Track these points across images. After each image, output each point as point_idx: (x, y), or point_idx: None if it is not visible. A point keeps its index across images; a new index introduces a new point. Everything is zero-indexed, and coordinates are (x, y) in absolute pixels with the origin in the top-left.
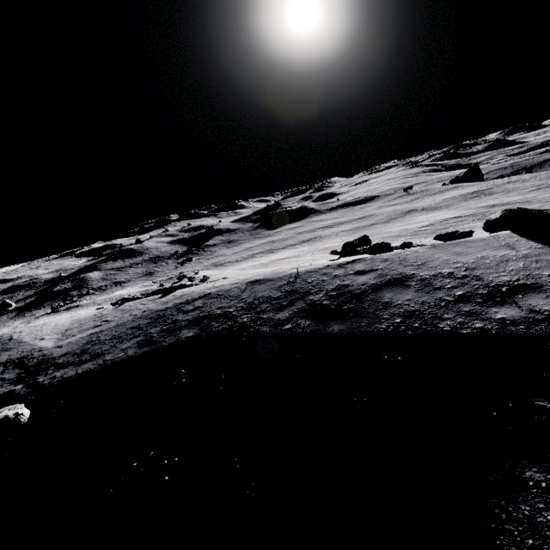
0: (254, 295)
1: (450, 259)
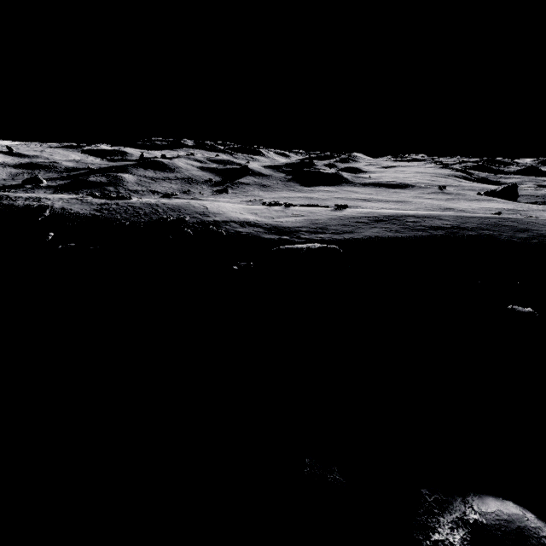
0: (474, 222)
1: None
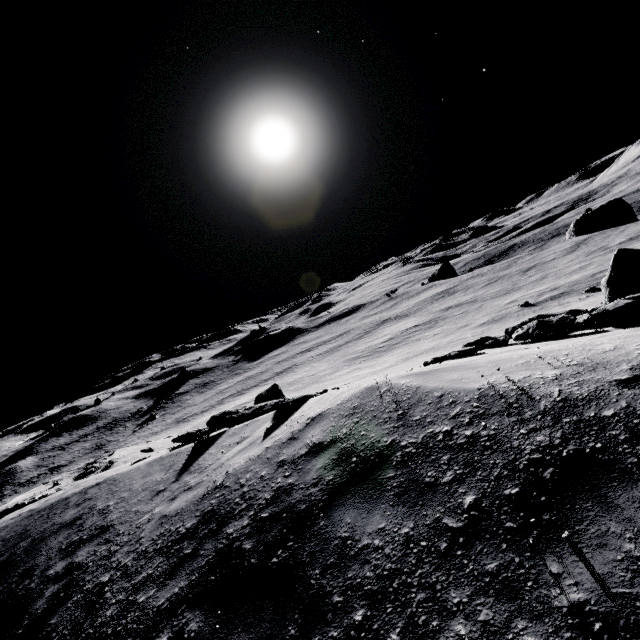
0: (6, 537)
1: (134, 483)
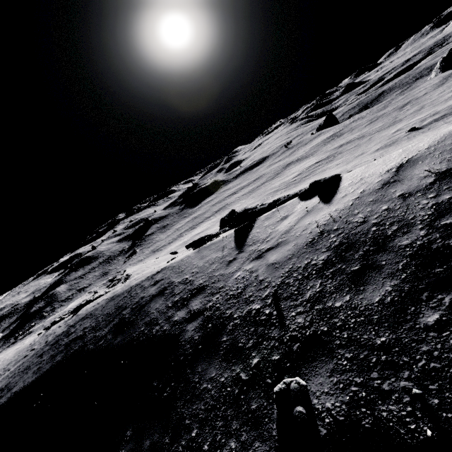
0: (104, 313)
1: (196, 263)
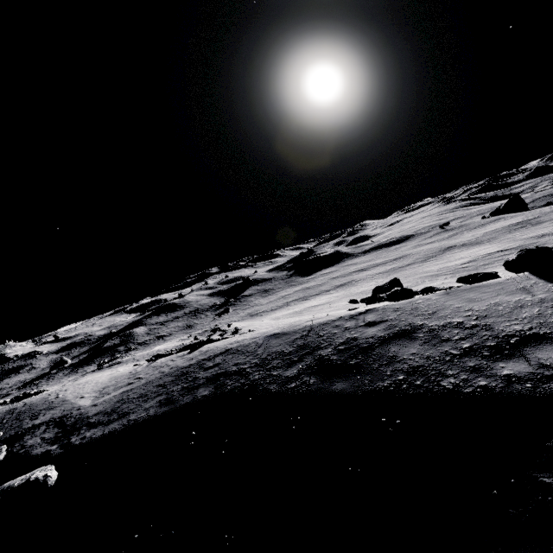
0: (269, 350)
1: (462, 306)
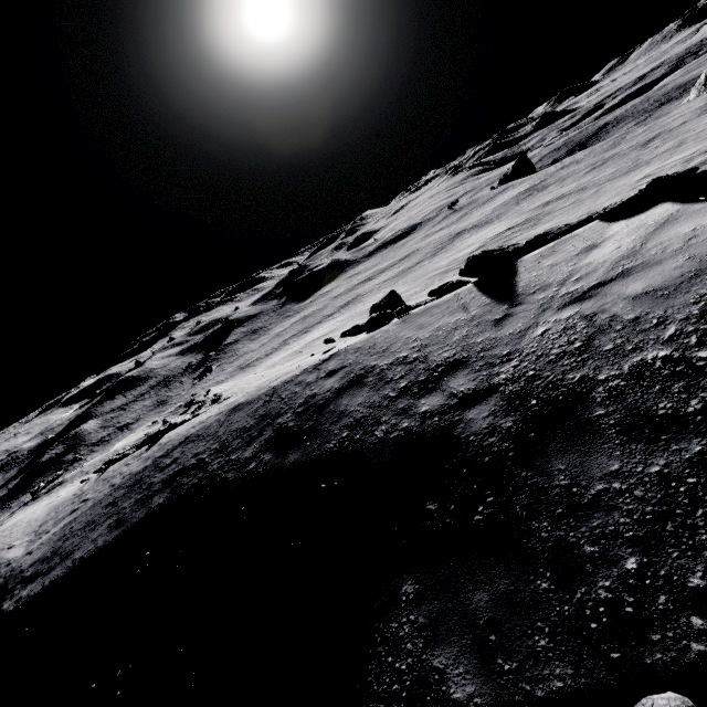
0: (230, 428)
1: (412, 336)
